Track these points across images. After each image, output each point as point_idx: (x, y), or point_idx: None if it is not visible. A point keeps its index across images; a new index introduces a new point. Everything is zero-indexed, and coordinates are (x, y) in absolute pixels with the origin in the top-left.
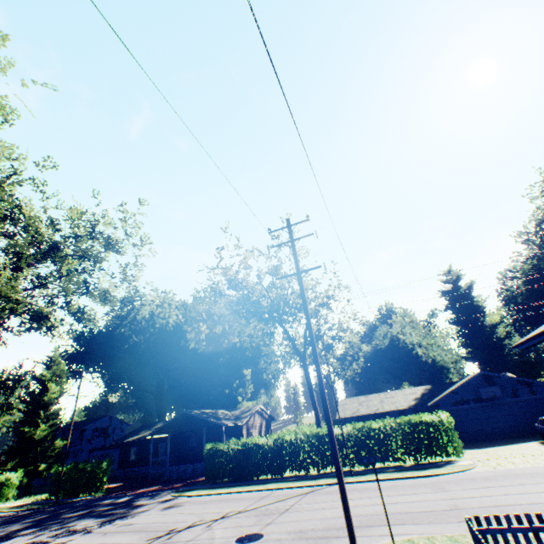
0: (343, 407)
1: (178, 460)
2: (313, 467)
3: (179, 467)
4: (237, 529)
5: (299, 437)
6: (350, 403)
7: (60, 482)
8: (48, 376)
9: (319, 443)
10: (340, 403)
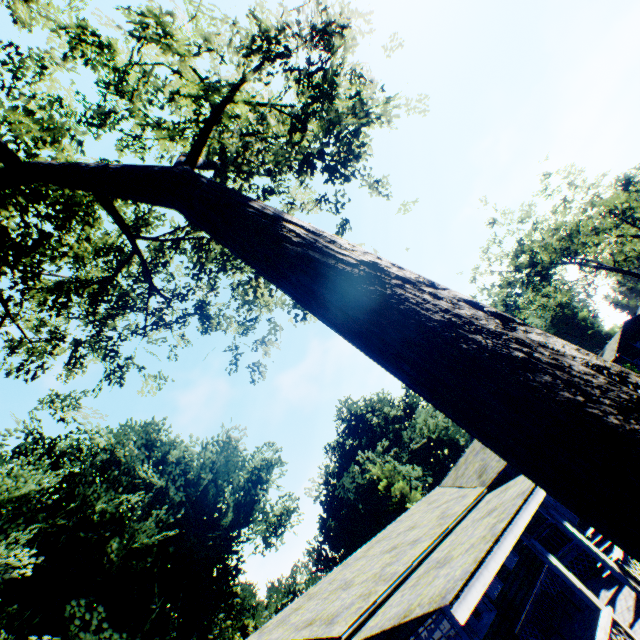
0: None
1: None
2: None
3: None
4: None
5: None
6: None
7: None
8: None
9: None
10: None
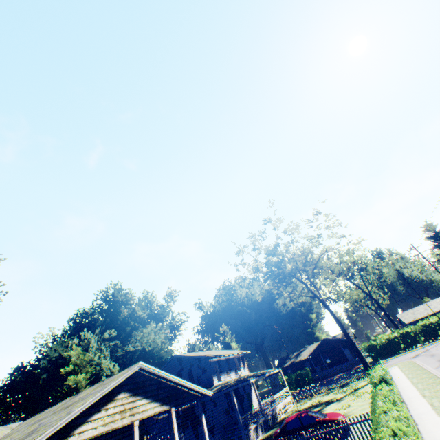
0: (404, 317)
1: (321, 369)
2: (426, 339)
3: (336, 366)
4: (439, 347)
5: (413, 328)
6: (405, 315)
7: (299, 379)
8: (229, 340)
9: (424, 328)
10: (398, 316)
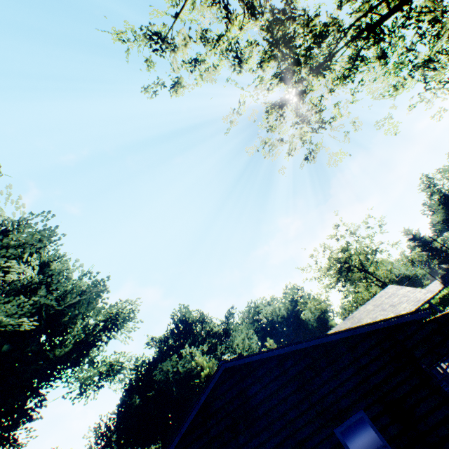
0: None
1: None
2: (444, 308)
3: None
4: None
5: (433, 302)
6: None
7: None
8: None
9: (440, 300)
10: None
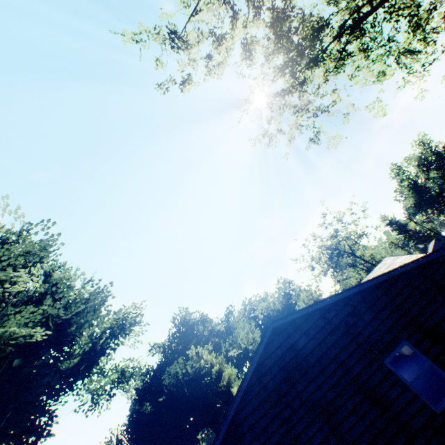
0: None
1: None
2: None
3: None
4: None
5: None
6: None
7: None
8: None
9: None
10: None
